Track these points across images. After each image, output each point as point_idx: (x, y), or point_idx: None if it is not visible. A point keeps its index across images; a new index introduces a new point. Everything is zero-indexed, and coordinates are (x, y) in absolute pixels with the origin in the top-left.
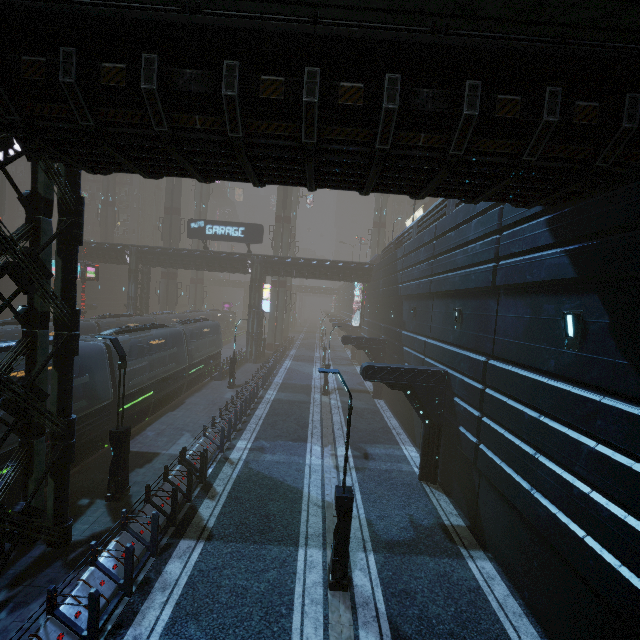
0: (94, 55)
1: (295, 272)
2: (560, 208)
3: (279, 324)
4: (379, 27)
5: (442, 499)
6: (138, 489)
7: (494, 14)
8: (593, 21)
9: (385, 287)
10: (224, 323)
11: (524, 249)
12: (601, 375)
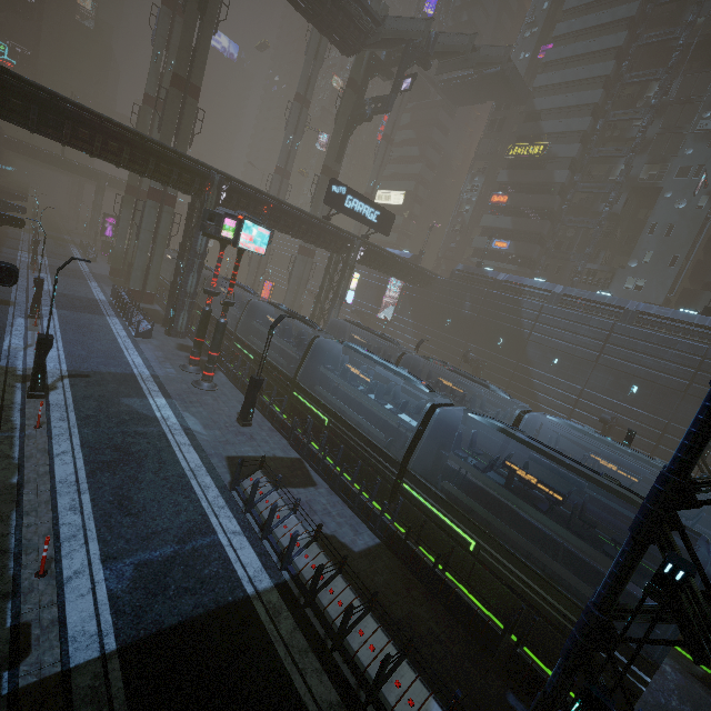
0: None
1: (384, 267)
2: None
3: (298, 299)
4: None
5: None
6: None
7: None
8: None
9: (480, 314)
10: None
11: None
12: None
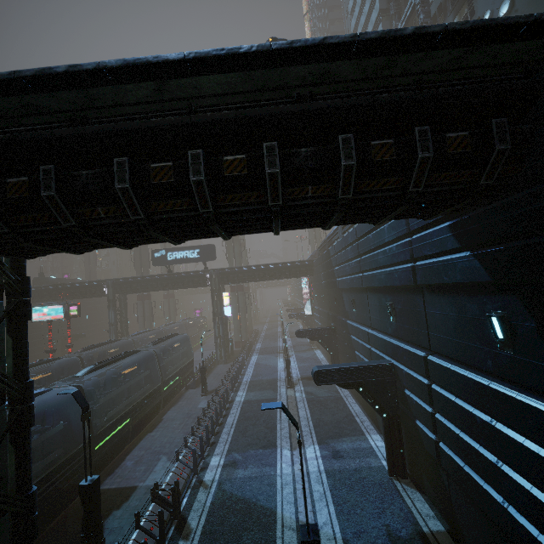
0: (2, 173)
1: (248, 278)
2: (458, 214)
3: (242, 323)
4: (249, 106)
5: (416, 497)
6: (114, 538)
7: (350, 77)
8: (443, 66)
9: (326, 280)
10: (196, 328)
11: (435, 252)
12: (543, 381)
